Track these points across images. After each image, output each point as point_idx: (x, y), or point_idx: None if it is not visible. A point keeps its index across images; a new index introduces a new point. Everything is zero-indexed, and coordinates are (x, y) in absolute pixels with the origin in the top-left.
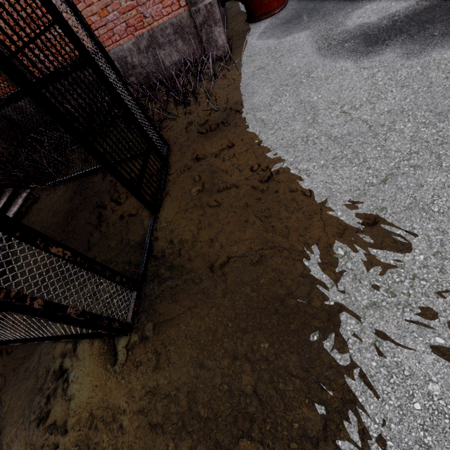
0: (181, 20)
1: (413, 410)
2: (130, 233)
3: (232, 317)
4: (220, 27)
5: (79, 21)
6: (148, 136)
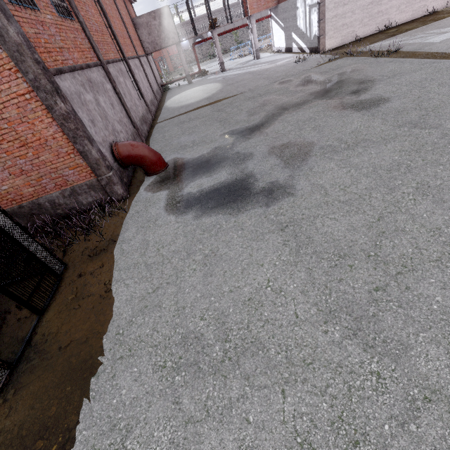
0: (92, 182)
1: (113, 403)
2: (20, 330)
3: (59, 376)
4: (118, 185)
5: (6, 216)
6: (45, 265)
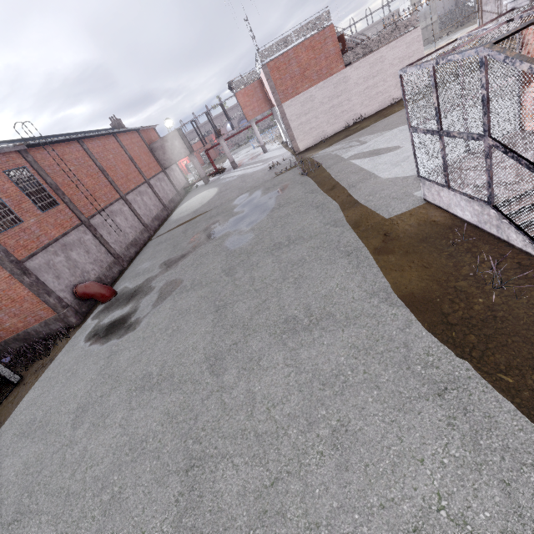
0: (56, 317)
1: None
2: None
3: None
4: (71, 317)
5: None
6: (5, 379)
